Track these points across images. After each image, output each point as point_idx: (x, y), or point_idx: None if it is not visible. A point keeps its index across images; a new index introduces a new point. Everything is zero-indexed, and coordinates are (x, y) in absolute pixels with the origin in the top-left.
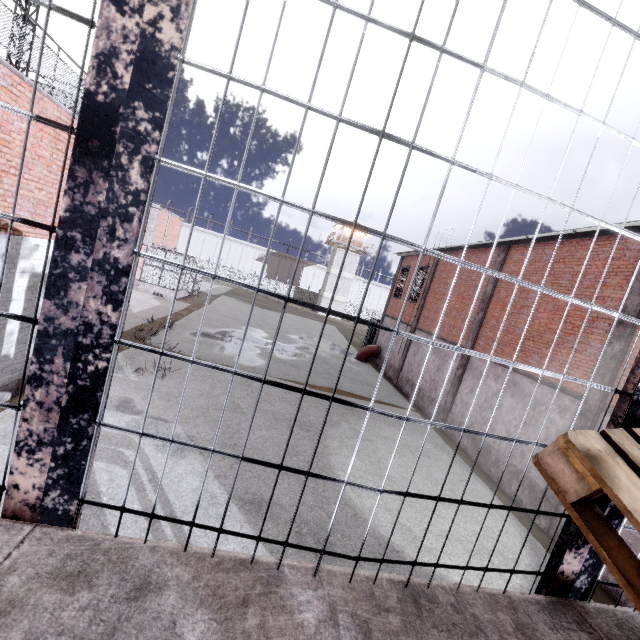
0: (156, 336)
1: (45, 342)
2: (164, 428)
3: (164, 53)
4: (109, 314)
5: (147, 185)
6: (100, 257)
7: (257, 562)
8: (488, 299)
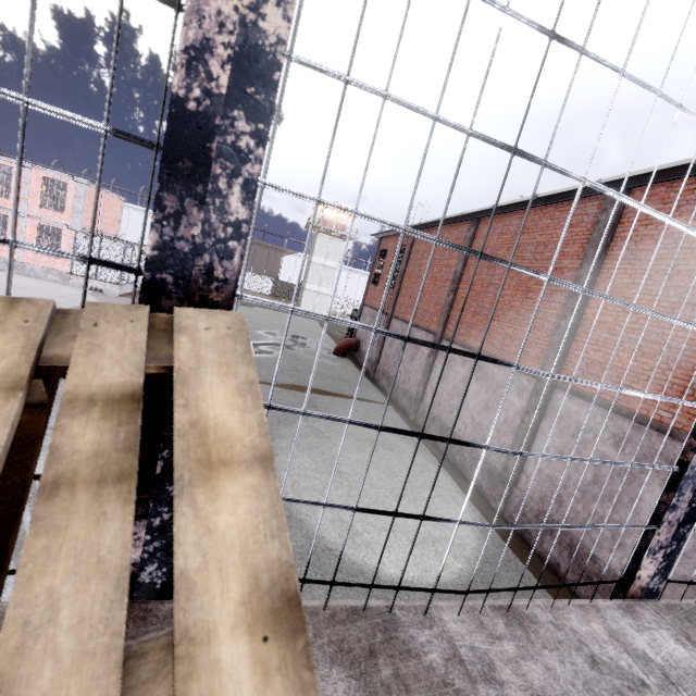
0: None
1: None
2: None
3: None
4: None
5: None
6: None
7: None
8: (458, 279)
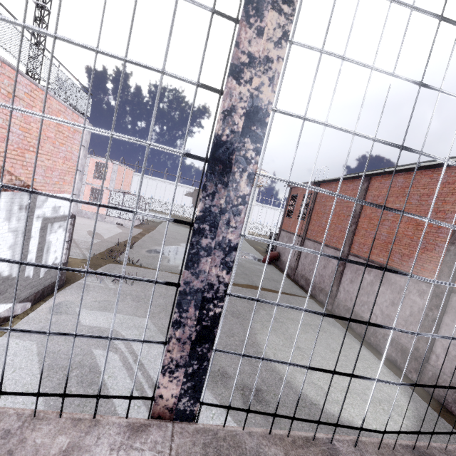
0: (123, 254)
1: (183, 298)
2: (138, 322)
3: (263, 106)
4: (224, 276)
5: (250, 191)
6: (220, 240)
7: (315, 438)
8: (358, 215)
